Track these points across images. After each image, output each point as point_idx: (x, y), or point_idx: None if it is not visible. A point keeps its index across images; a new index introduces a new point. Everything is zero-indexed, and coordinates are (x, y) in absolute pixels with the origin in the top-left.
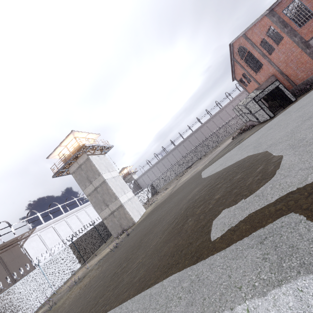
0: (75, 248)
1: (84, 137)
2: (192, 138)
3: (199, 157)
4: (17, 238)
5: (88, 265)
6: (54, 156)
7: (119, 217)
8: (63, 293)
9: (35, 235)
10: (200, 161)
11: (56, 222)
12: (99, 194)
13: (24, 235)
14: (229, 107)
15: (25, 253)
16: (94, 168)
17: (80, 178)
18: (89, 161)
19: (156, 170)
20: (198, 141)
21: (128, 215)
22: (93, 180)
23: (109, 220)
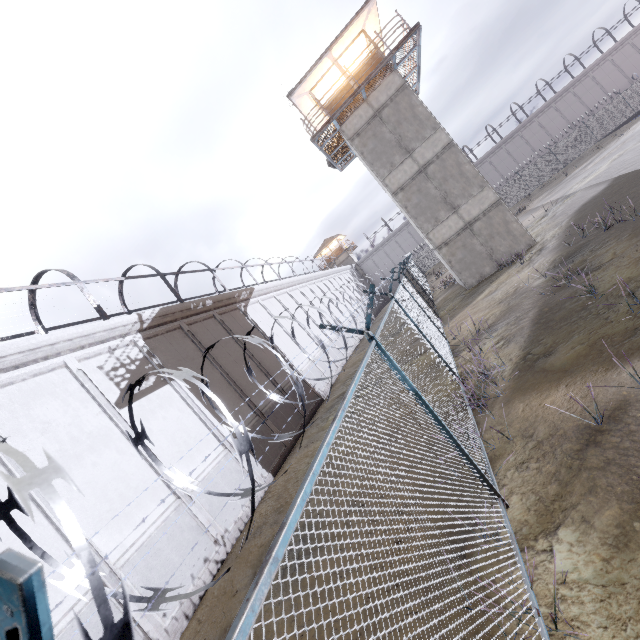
0: (414, 288)
1: (368, 50)
2: (500, 155)
3: (535, 187)
4: (233, 296)
5: (481, 306)
6: (301, 93)
7: (486, 235)
8: (530, 308)
9: (257, 304)
10: (562, 179)
11: (277, 291)
12: (430, 183)
13: (242, 296)
14: (602, 67)
15: (257, 327)
16: (422, 111)
17: (376, 146)
18: (406, 94)
19: (405, 239)
20: (514, 162)
21: (517, 225)
22: (417, 146)
23: (456, 247)
